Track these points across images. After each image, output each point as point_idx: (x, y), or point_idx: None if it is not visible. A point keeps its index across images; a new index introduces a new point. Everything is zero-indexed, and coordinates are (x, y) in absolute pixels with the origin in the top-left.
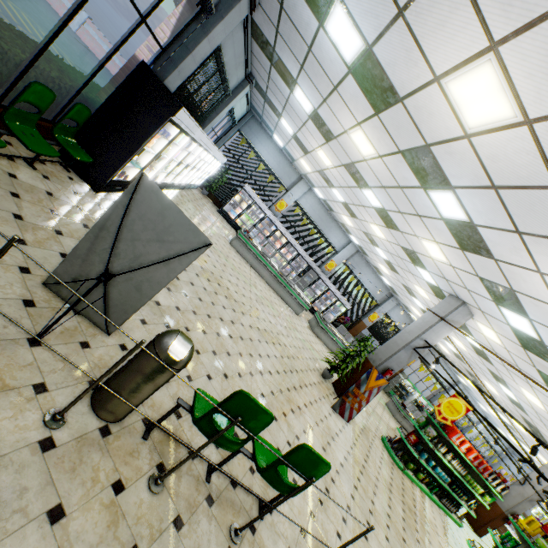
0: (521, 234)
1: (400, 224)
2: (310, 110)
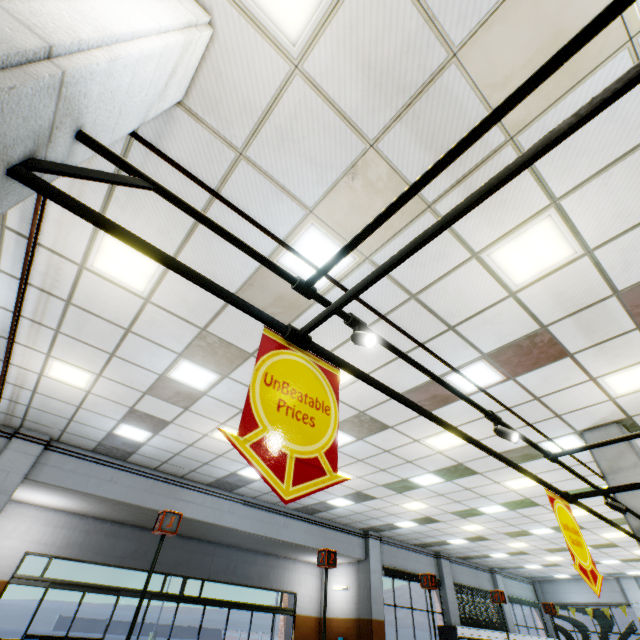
0: (537, 521)
1: (599, 542)
2: (504, 554)
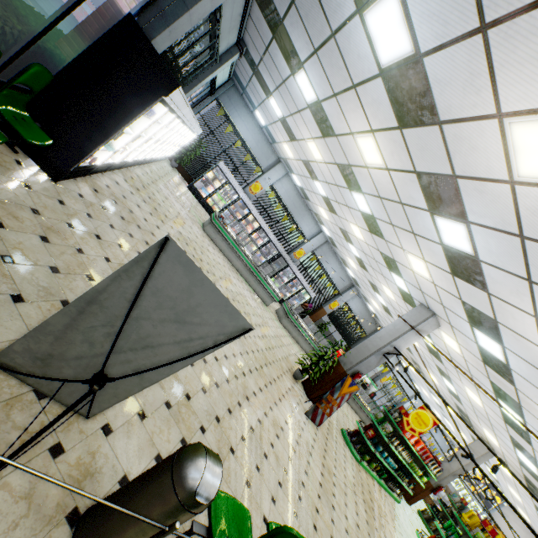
0: (532, 283)
1: (387, 234)
2: (312, 99)
